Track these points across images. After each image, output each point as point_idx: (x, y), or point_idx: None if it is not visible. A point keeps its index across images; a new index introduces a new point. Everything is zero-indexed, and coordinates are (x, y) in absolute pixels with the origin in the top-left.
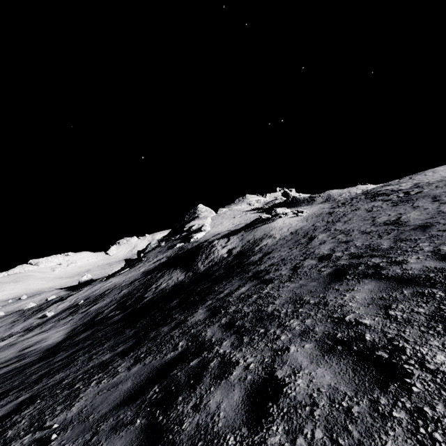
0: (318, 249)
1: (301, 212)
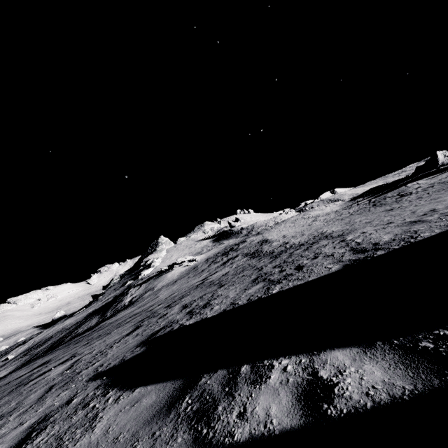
0: (119, 316)
1: (194, 260)
